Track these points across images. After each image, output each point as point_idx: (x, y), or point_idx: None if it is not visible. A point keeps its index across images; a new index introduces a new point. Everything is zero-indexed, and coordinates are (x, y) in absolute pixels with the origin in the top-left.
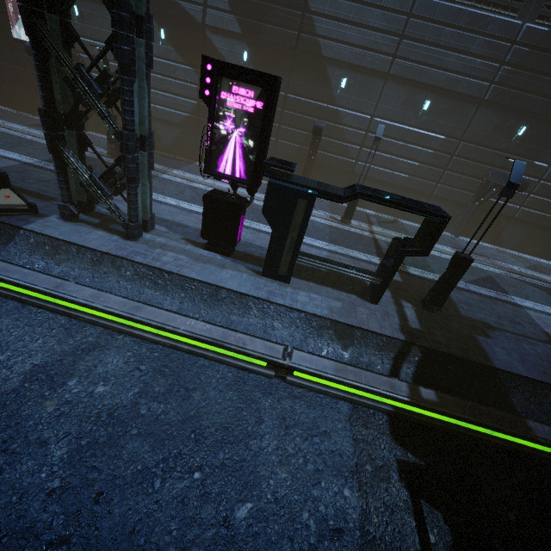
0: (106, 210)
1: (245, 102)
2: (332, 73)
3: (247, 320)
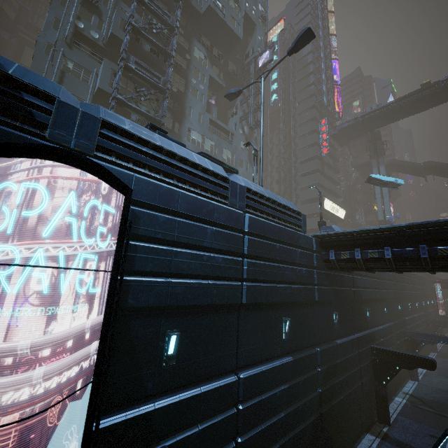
0: None
1: None
2: (364, 307)
3: None
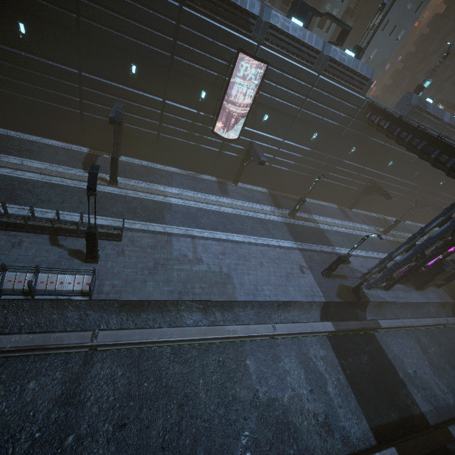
0: (359, 274)
1: (449, 249)
2: (388, 159)
3: (425, 310)
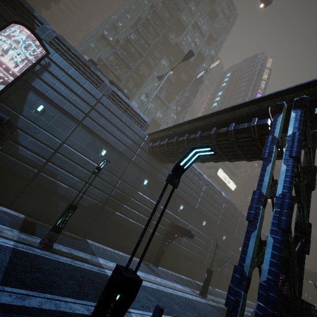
0: None
1: None
2: (178, 201)
3: None
